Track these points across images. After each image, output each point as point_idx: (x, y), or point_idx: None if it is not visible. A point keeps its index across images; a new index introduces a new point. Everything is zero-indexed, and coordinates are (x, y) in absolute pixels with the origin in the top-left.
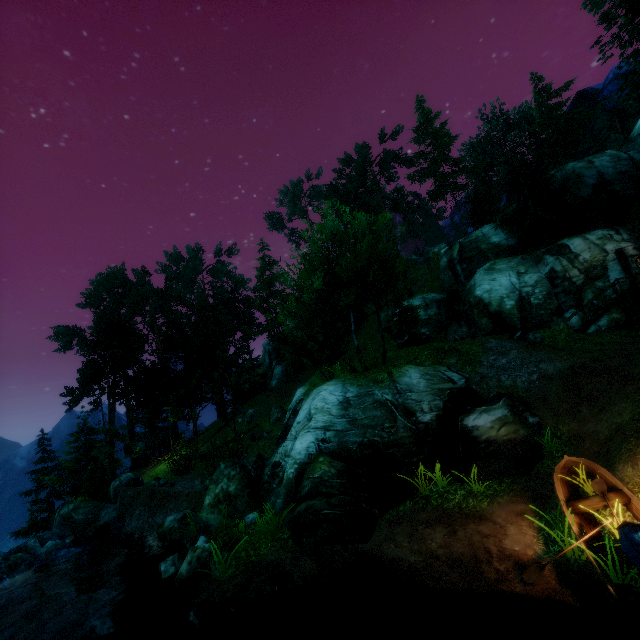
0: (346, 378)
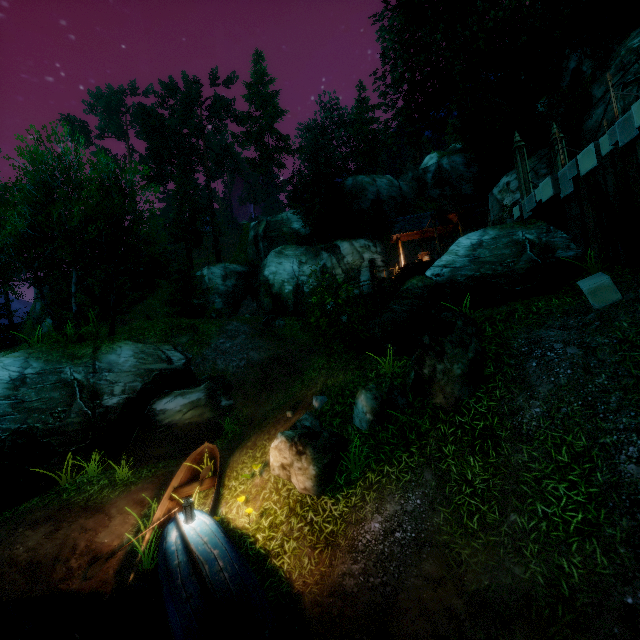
0: (38, 350)
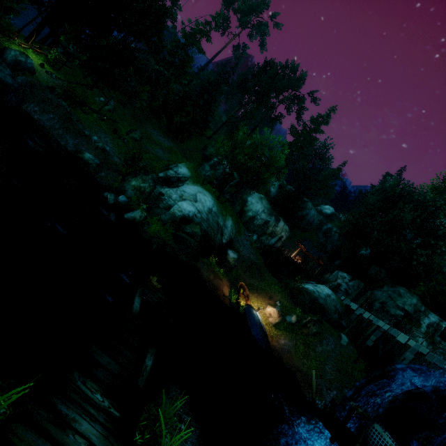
0: (215, 200)
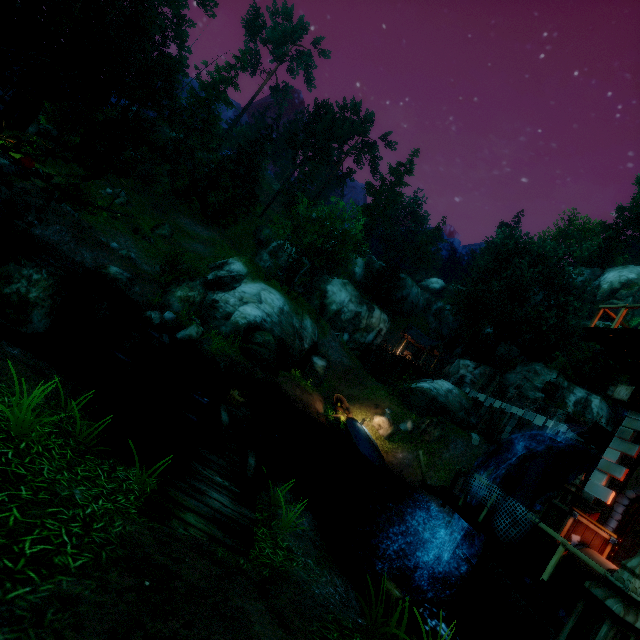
0: (285, 297)
